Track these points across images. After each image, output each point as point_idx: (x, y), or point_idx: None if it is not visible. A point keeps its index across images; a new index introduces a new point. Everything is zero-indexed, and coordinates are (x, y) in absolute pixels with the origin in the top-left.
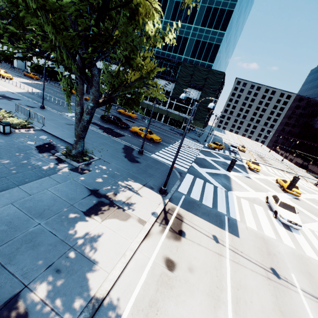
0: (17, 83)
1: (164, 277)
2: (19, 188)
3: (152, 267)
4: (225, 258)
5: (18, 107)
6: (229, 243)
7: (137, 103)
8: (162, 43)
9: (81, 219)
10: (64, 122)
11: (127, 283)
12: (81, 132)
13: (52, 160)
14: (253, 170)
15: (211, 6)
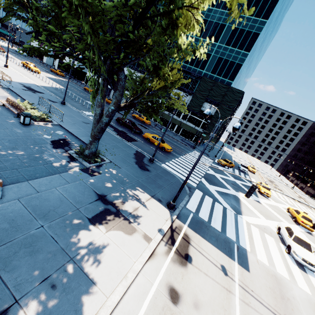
0: (43, 78)
1: (166, 311)
2: (28, 183)
3: (155, 296)
4: (234, 295)
5: (40, 100)
6: (239, 277)
7: (157, 111)
8: (193, 57)
9: (85, 227)
10: (81, 120)
11: (126, 313)
12: (97, 133)
13: (65, 157)
14: (263, 194)
15: (238, 27)
